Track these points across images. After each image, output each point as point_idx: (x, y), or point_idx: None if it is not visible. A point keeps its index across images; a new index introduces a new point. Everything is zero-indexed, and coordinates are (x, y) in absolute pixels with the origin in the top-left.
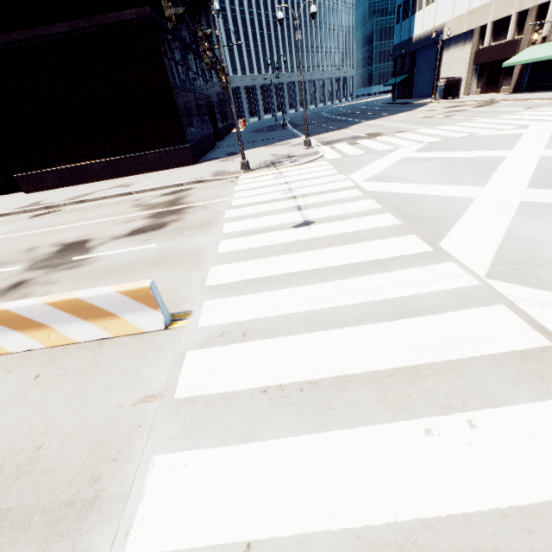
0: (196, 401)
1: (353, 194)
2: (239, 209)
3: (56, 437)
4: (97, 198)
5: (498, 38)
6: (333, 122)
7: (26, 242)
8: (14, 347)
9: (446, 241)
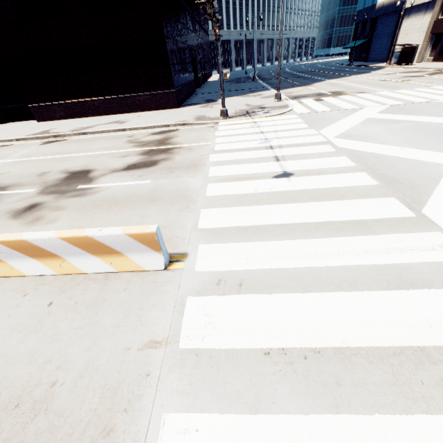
0: (200, 354)
1: (326, 149)
2: (221, 154)
3: (69, 374)
4: (97, 132)
5: None
6: (297, 78)
7: (38, 167)
8: (29, 271)
9: (428, 208)
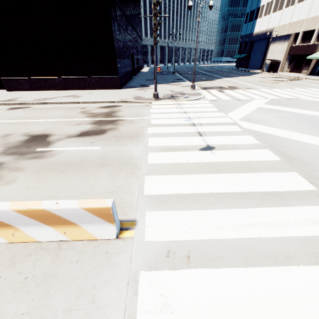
0: None
1: (235, 129)
2: (157, 127)
3: None
4: (56, 102)
5: (304, 41)
6: (203, 75)
7: (3, 129)
8: None
9: None
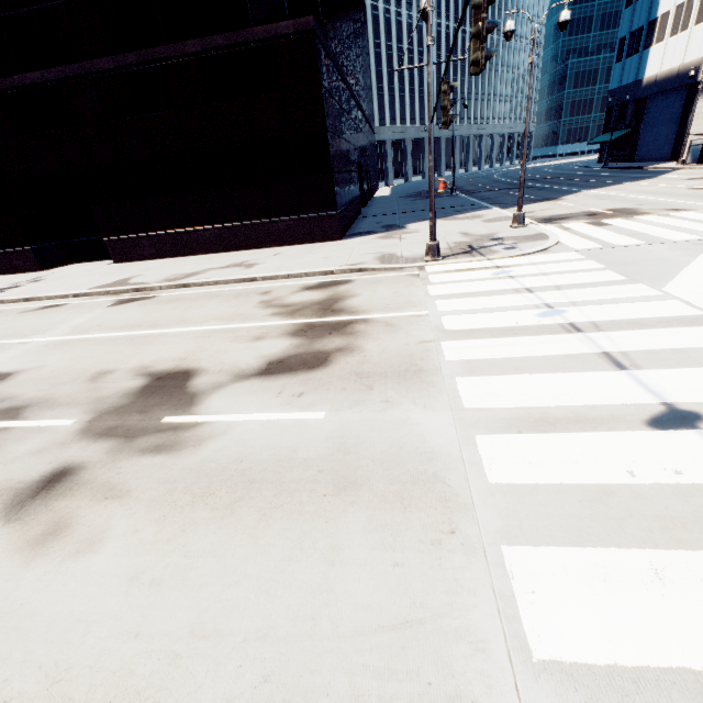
0: None
1: None
2: (466, 340)
3: None
4: (207, 283)
5: None
6: (525, 189)
7: (95, 357)
8: None
9: None
